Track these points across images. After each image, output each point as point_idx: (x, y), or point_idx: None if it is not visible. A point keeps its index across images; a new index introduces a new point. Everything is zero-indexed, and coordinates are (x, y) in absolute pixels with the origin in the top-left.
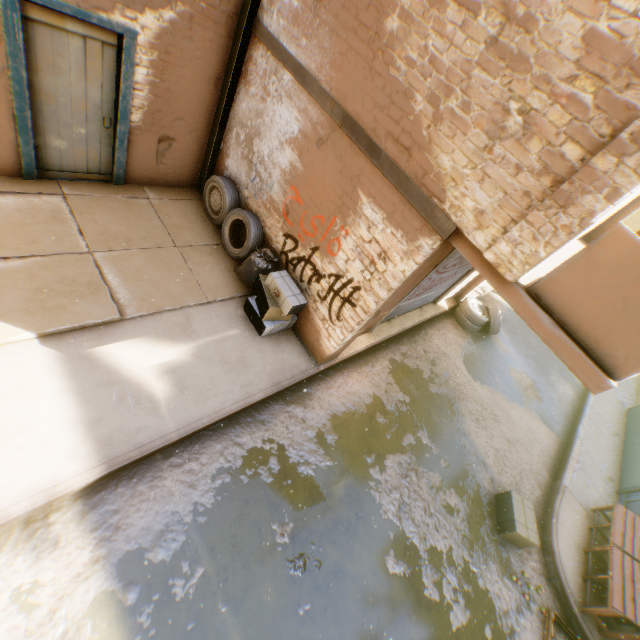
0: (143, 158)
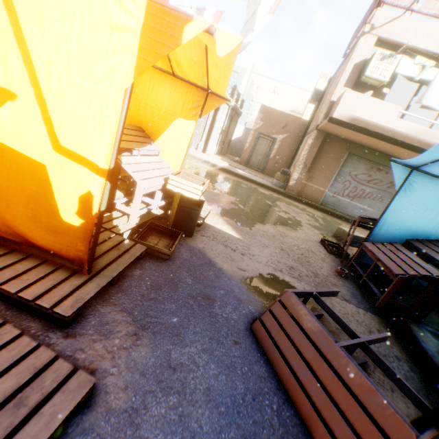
0: (269, 167)
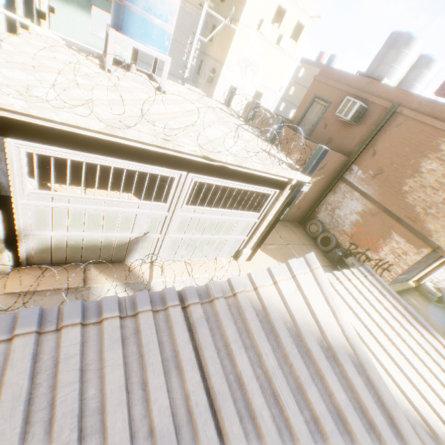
0: (290, 213)
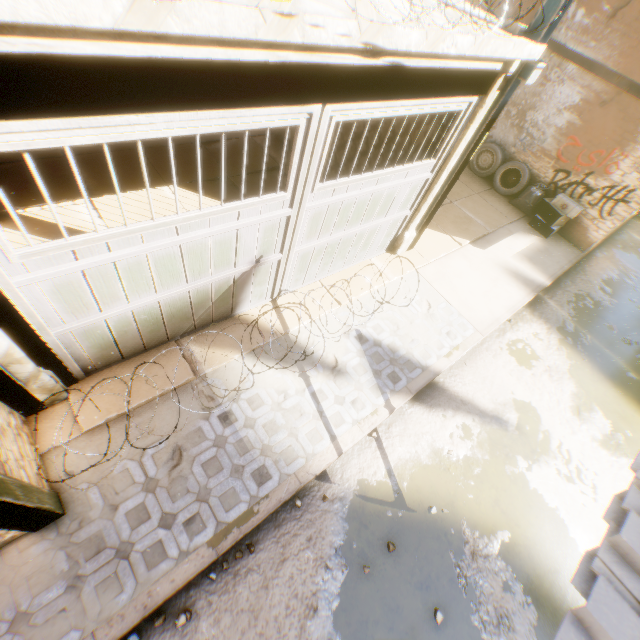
0: None
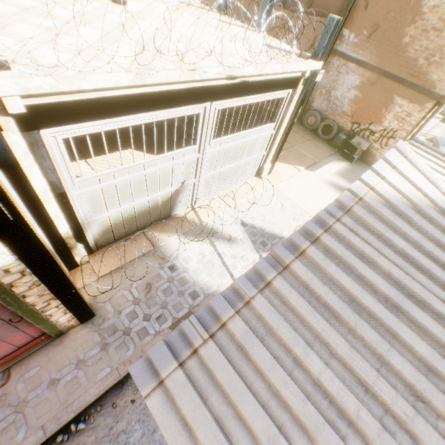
0: None
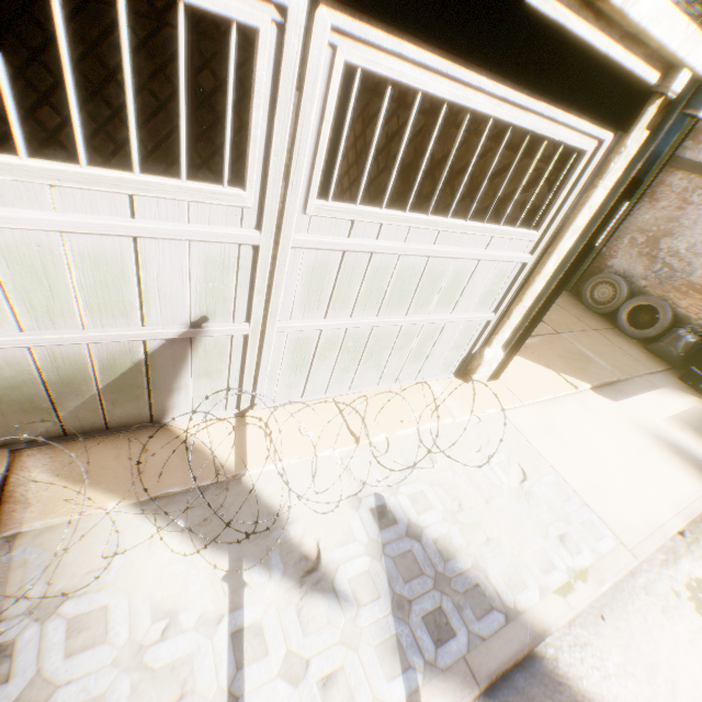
0: None
